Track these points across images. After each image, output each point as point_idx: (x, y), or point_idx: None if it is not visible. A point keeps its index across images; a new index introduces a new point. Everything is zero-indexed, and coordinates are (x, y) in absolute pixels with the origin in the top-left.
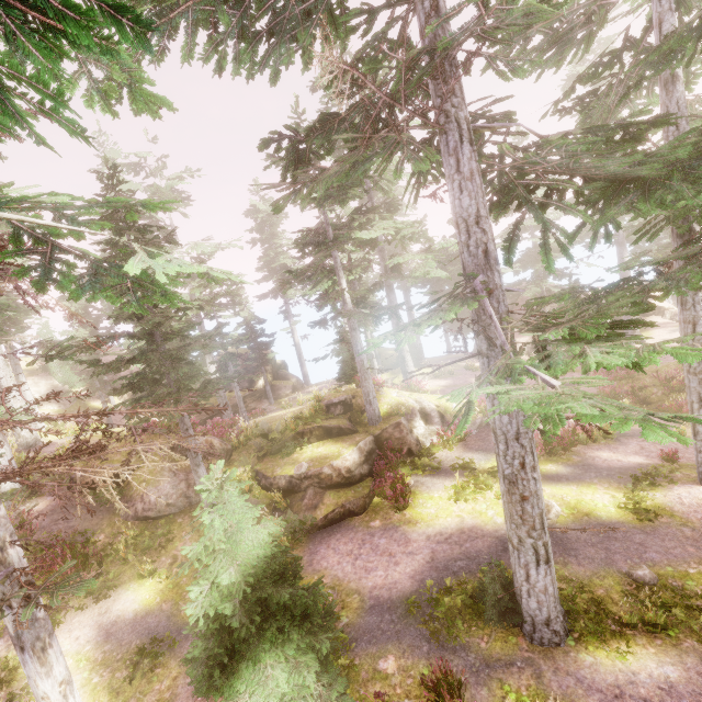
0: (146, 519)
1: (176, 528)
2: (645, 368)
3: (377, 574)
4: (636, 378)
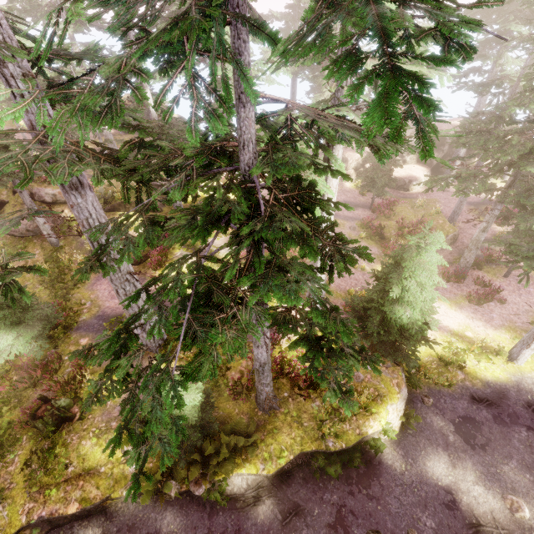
0: (14, 236)
1: (32, 245)
2: (402, 212)
3: (115, 301)
4: (390, 219)
